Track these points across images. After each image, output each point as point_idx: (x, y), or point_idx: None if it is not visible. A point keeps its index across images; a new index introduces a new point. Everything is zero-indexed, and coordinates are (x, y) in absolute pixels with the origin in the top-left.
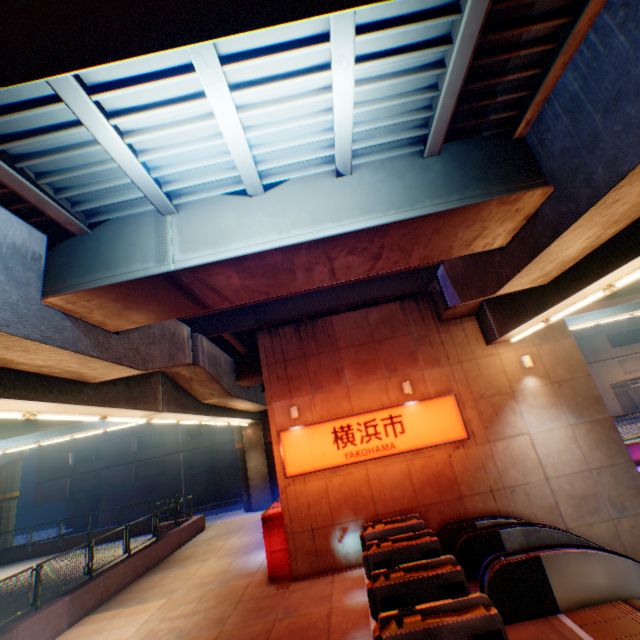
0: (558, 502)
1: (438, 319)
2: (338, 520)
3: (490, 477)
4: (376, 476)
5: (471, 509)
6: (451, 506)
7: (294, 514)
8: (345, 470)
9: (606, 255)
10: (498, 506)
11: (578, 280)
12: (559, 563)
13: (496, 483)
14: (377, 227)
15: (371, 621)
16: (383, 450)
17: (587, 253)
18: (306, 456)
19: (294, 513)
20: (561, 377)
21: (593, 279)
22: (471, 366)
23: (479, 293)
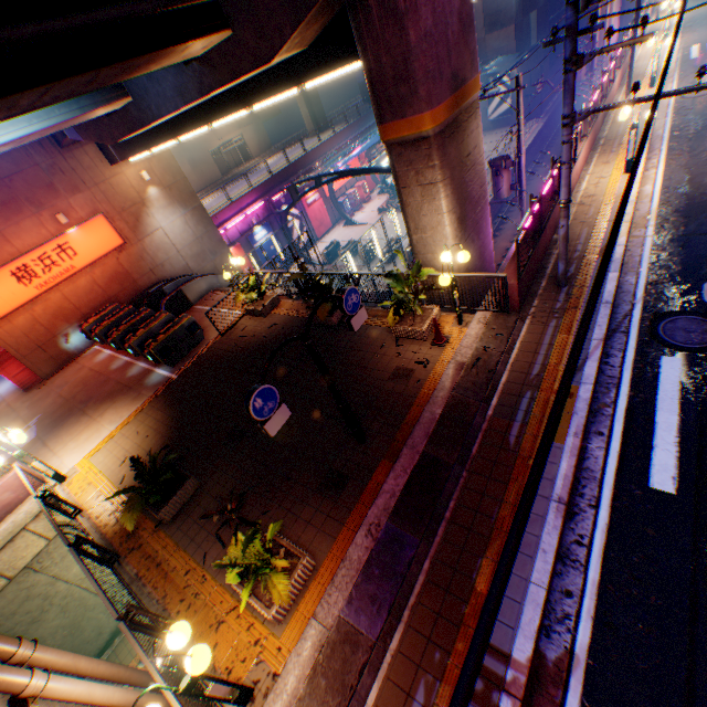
0: (189, 263)
1: (61, 146)
2: (59, 333)
3: (150, 263)
4: (73, 293)
5: (145, 286)
6: (133, 290)
7: (19, 346)
8: (44, 299)
9: (171, 129)
10: (160, 278)
11: (162, 138)
12: (190, 289)
13: (154, 266)
14: (30, 135)
15: (119, 356)
16: (69, 274)
17: (162, 124)
18: (1, 304)
19: (19, 346)
20: (171, 183)
21: (169, 141)
22: (108, 188)
23: (101, 140)
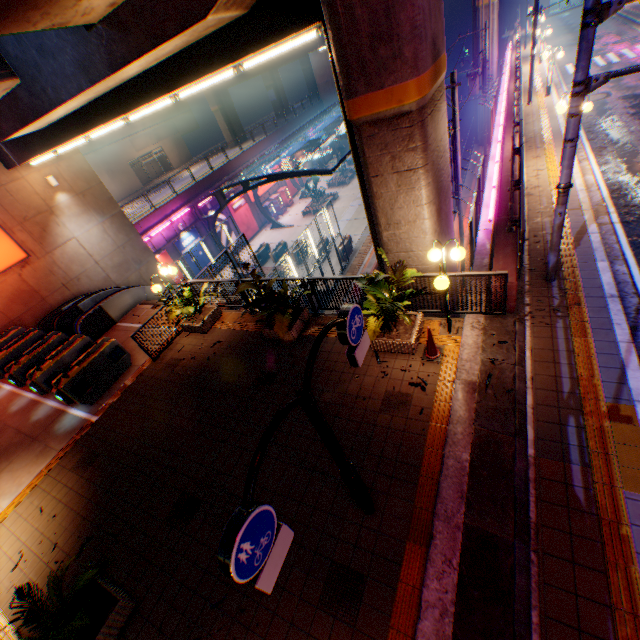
0: (110, 274)
1: None
2: None
3: (62, 277)
4: None
5: (57, 303)
6: (42, 309)
7: None
8: None
9: (78, 123)
10: (75, 293)
11: (67, 134)
12: (112, 304)
13: (68, 280)
14: None
15: (22, 393)
16: None
17: (66, 117)
18: None
19: None
20: (85, 189)
21: (76, 137)
22: (5, 194)
23: None
